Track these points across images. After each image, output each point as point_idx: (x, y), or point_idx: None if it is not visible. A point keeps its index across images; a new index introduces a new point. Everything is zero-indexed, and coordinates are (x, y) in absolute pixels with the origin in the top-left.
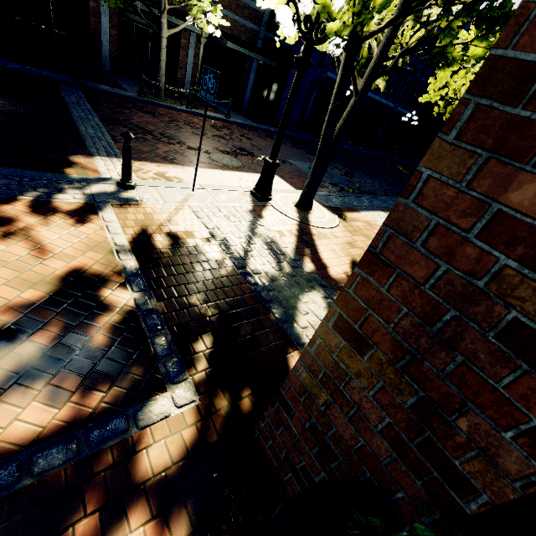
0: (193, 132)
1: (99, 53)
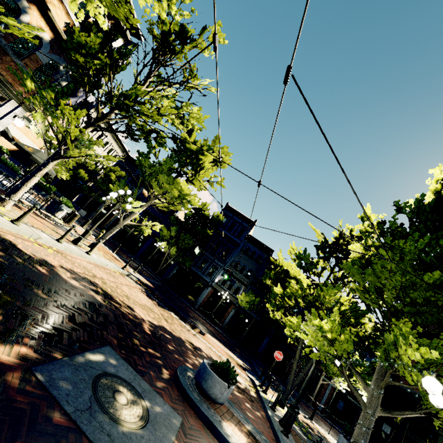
0: (324, 424)
1: (287, 375)
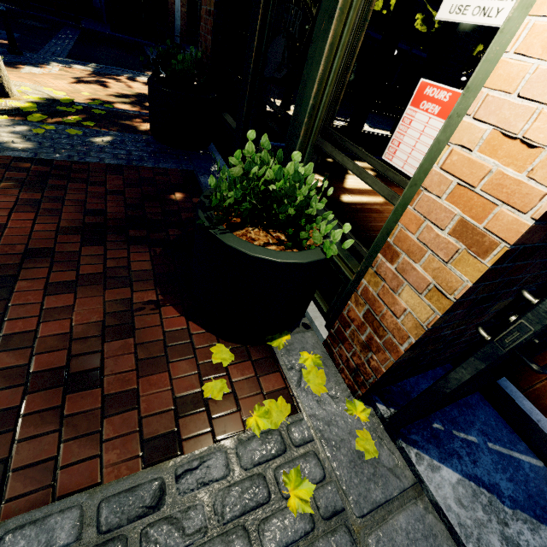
0: None
1: (173, 27)
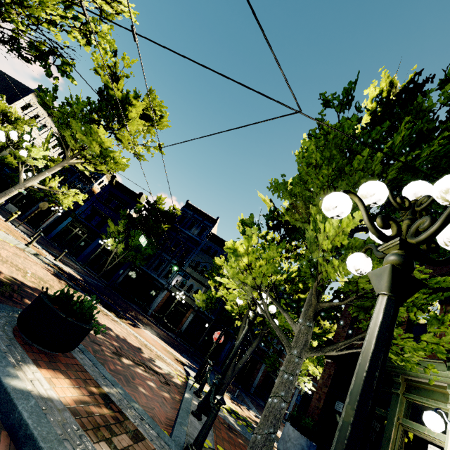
0: None
1: (252, 383)
